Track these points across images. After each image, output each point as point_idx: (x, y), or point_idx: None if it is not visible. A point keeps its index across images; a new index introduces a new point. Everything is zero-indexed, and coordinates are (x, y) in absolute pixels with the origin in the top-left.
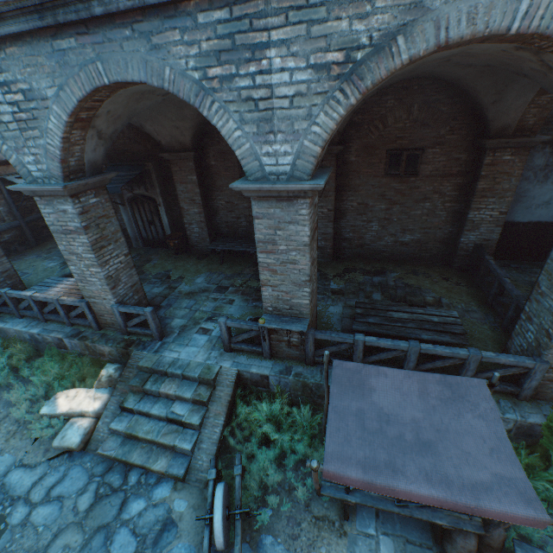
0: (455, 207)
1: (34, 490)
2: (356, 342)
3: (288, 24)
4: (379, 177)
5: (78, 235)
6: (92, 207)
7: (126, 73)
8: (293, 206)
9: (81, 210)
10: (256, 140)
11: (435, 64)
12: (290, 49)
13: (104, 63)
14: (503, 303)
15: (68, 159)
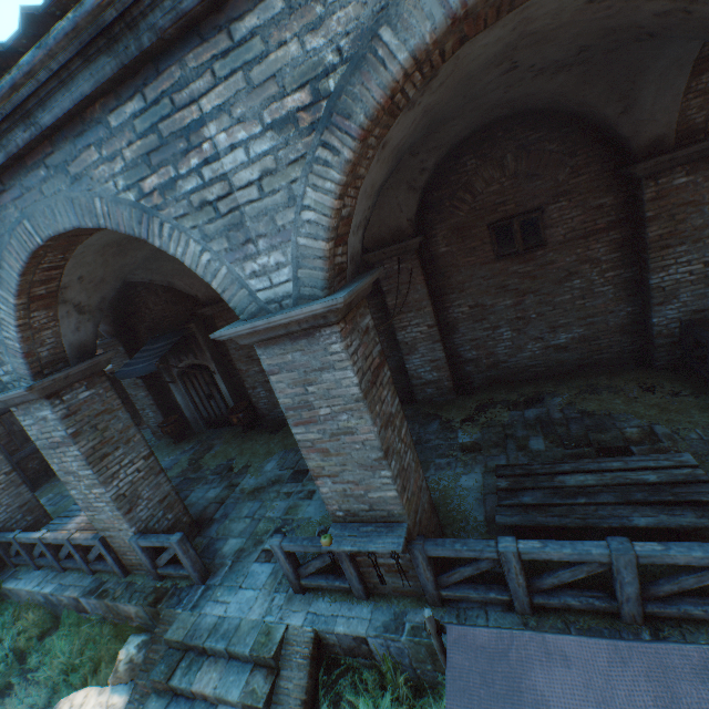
0: (624, 275)
1: None
2: (503, 556)
3: (218, 82)
4: (489, 263)
5: (67, 447)
6: (84, 404)
7: (56, 222)
8: (317, 343)
9: (66, 412)
10: (232, 259)
11: (498, 80)
12: (233, 114)
13: (31, 219)
14: None
15: (36, 350)
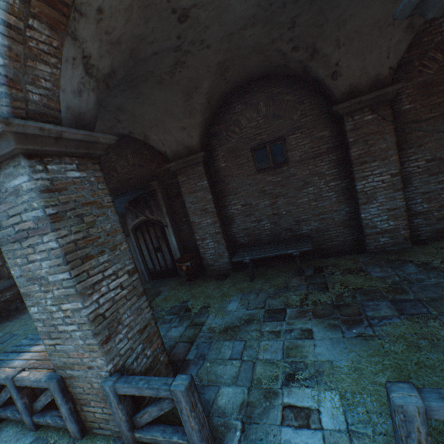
0: None
1: None
2: None
3: None
4: None
5: (39, 236)
6: (71, 185)
7: None
8: None
9: (47, 184)
10: None
11: None
12: None
13: None
14: None
15: (24, 85)
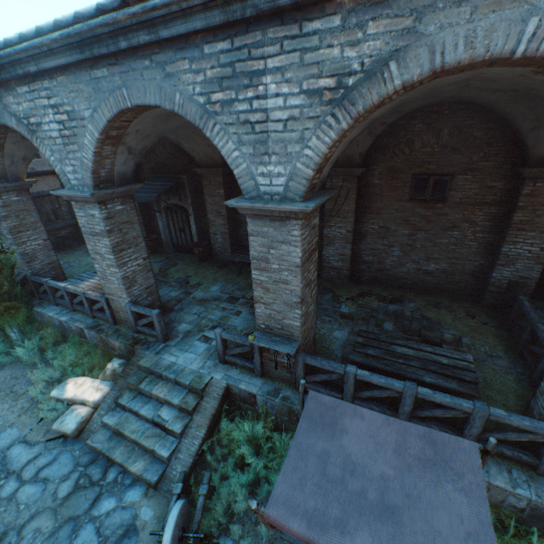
0: (488, 239)
1: (27, 467)
2: (347, 374)
3: (282, 53)
4: (403, 201)
5: (102, 237)
6: (118, 214)
7: (145, 97)
8: (285, 227)
9: (107, 215)
10: (252, 160)
11: (455, 89)
12: (285, 76)
13: (128, 89)
14: (537, 352)
15: (99, 170)
